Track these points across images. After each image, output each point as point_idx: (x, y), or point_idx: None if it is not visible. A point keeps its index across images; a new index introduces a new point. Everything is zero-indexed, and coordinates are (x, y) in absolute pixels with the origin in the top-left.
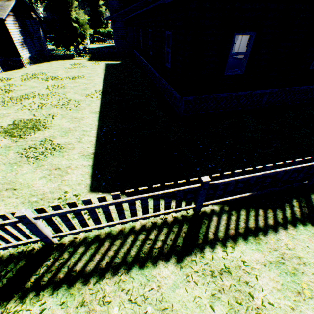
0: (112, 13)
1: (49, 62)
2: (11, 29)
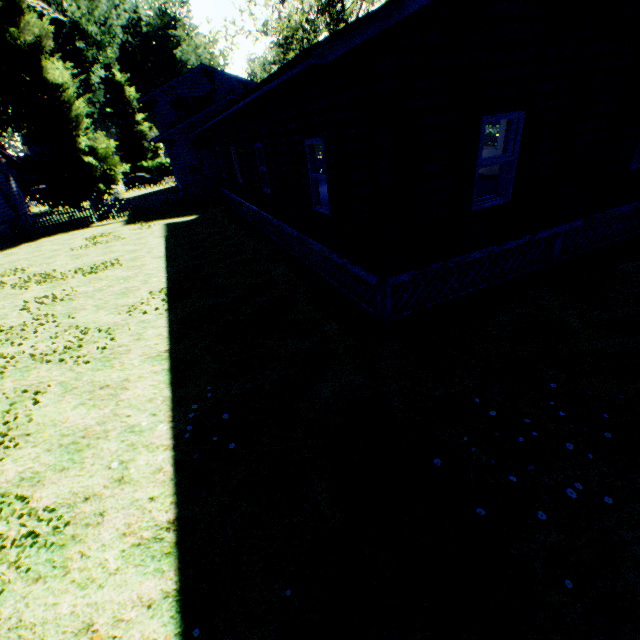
0: (165, 129)
1: (35, 241)
2: None
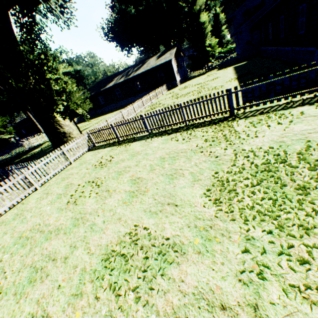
0: (237, 28)
1: (190, 80)
2: (173, 65)
